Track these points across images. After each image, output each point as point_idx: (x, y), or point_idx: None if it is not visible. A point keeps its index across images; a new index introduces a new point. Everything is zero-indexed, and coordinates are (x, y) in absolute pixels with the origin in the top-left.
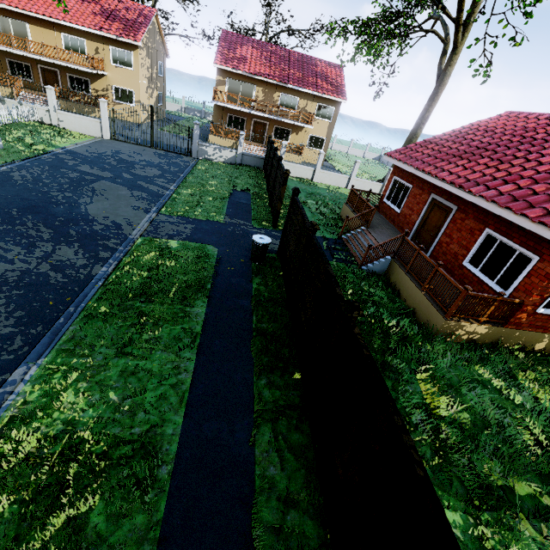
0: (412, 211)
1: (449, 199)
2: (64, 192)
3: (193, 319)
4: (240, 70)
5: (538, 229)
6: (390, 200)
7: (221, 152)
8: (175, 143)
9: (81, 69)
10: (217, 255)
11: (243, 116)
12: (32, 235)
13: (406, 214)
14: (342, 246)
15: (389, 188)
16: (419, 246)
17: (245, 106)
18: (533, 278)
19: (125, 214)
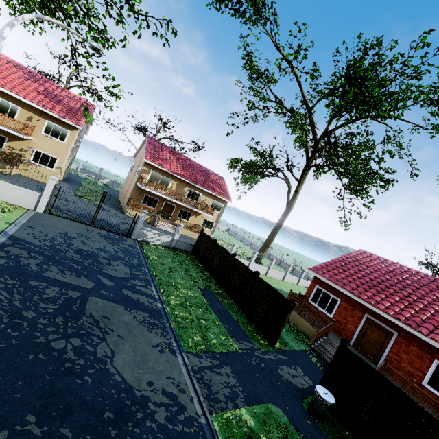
0: (347, 321)
1: (385, 323)
2: (67, 336)
3: None
4: (164, 168)
5: None
6: (317, 303)
7: (159, 236)
8: (102, 216)
9: (10, 131)
10: (291, 423)
11: (157, 197)
12: None
13: (341, 321)
14: (322, 359)
15: (313, 293)
16: (412, 379)
17: (167, 195)
18: None
19: (161, 367)
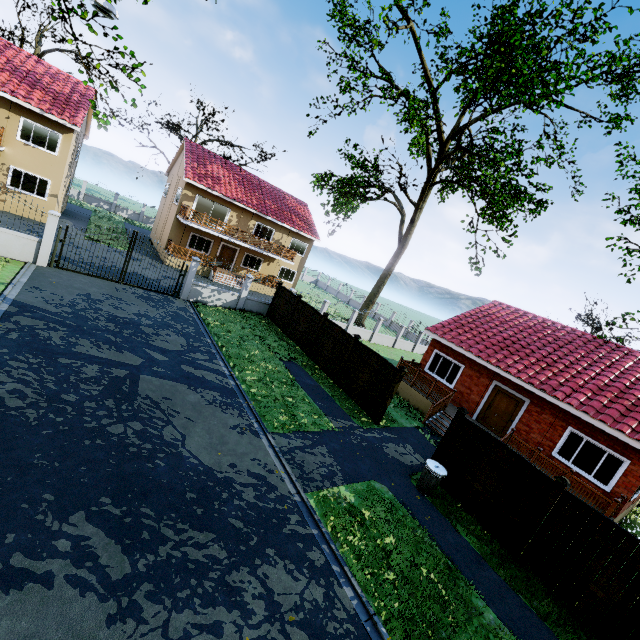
0: (471, 391)
1: (517, 391)
2: (124, 420)
3: (504, 637)
4: (216, 192)
5: (636, 445)
6: (435, 372)
7: (220, 294)
8: (133, 268)
9: None
10: (397, 498)
11: (210, 238)
12: (202, 563)
13: (463, 392)
14: (437, 436)
15: (431, 360)
16: (539, 449)
17: (224, 233)
18: (629, 477)
19: (243, 449)
